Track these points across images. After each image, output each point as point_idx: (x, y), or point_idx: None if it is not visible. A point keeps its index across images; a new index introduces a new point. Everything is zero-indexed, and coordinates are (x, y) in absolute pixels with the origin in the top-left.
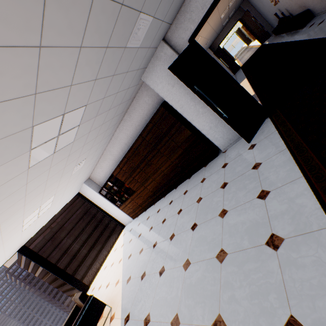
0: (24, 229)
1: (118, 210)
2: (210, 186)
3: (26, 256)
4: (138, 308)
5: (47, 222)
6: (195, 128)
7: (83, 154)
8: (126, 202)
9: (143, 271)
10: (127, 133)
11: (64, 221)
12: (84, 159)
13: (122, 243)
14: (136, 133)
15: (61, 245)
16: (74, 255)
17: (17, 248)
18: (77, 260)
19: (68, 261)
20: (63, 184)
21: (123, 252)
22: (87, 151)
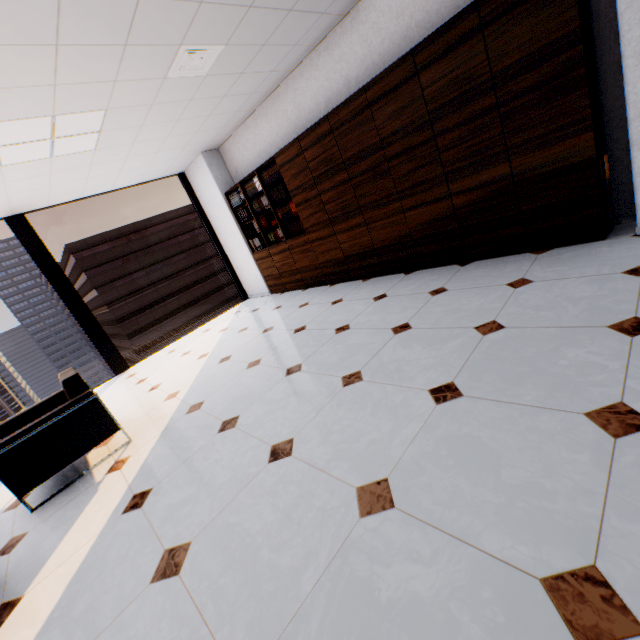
0: (6, 163)
1: (249, 258)
2: (550, 307)
3: (20, 240)
4: (173, 499)
5: (89, 196)
6: (601, 111)
7: (217, 7)
8: (273, 249)
9: (234, 413)
10: (371, 42)
11: (155, 240)
12: (216, 44)
13: (225, 326)
14: (396, 52)
15: (136, 277)
16: (150, 305)
17: (1, 210)
18: (152, 313)
19: (138, 307)
20: (137, 95)
21: (217, 344)
22: (234, 4)
